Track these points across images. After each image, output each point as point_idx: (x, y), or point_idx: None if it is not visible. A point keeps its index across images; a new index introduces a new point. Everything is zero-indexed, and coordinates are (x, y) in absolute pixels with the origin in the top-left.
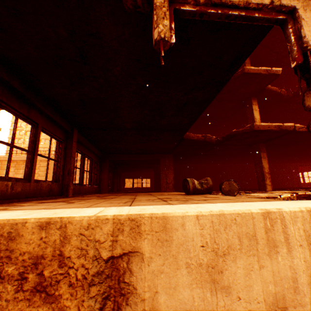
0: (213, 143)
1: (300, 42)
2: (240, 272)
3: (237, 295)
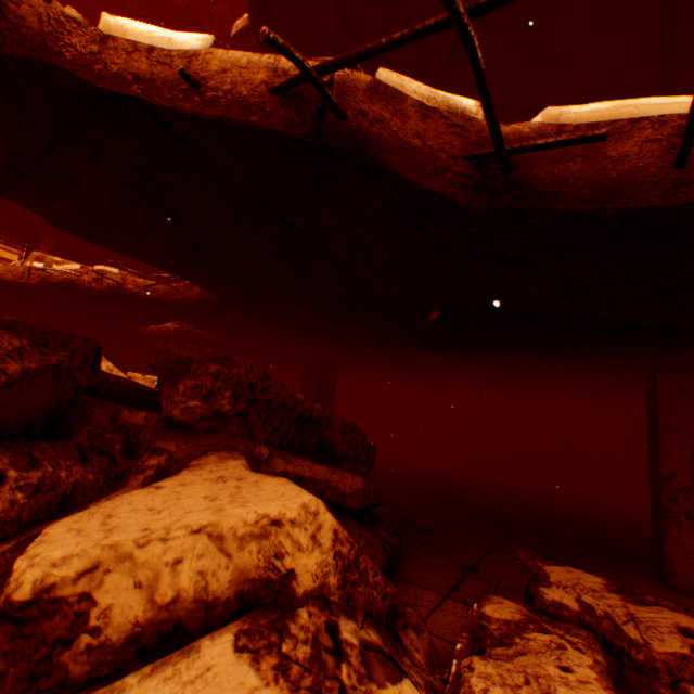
0: None
1: None
2: None
3: None
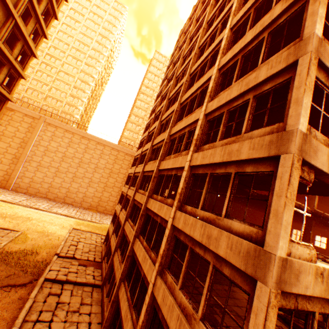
0: (253, 196)
1: None
2: None
3: None
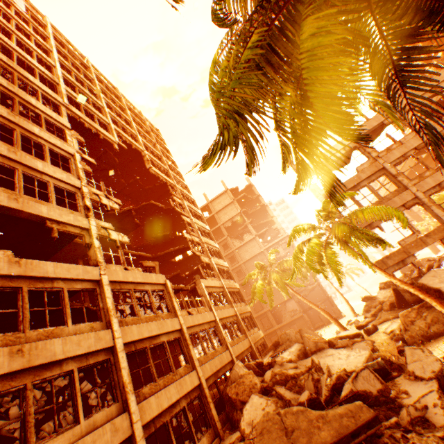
0: None
1: (86, 241)
2: (73, 271)
3: (72, 273)
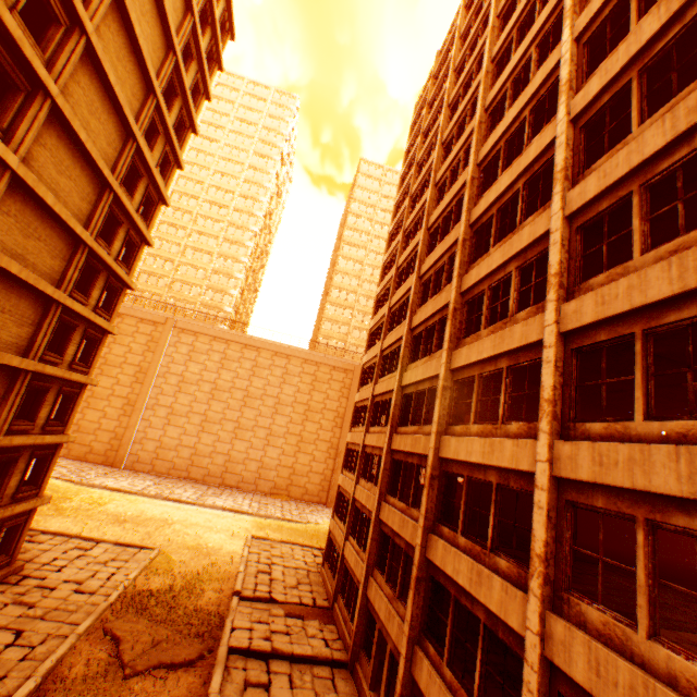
0: None
1: None
2: None
3: None
